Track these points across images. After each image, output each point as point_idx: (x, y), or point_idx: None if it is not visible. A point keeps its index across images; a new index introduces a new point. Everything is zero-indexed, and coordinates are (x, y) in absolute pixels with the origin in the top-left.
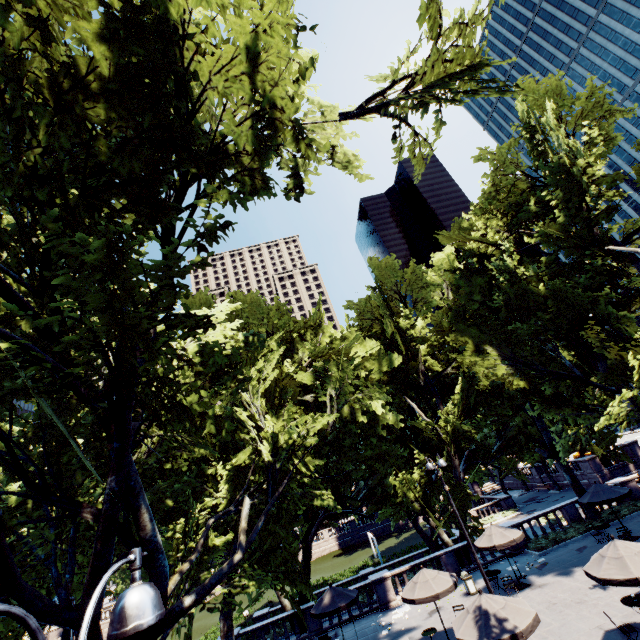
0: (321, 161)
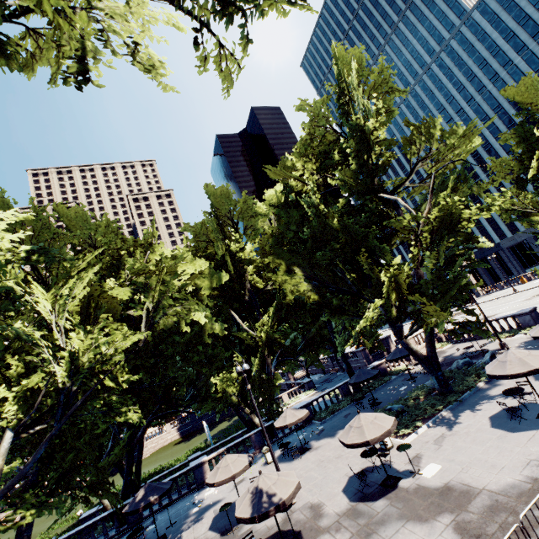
0: (118, 53)
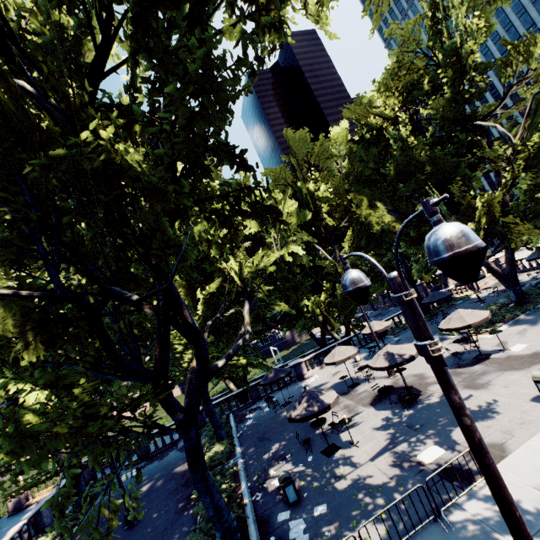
0: (296, 10)
